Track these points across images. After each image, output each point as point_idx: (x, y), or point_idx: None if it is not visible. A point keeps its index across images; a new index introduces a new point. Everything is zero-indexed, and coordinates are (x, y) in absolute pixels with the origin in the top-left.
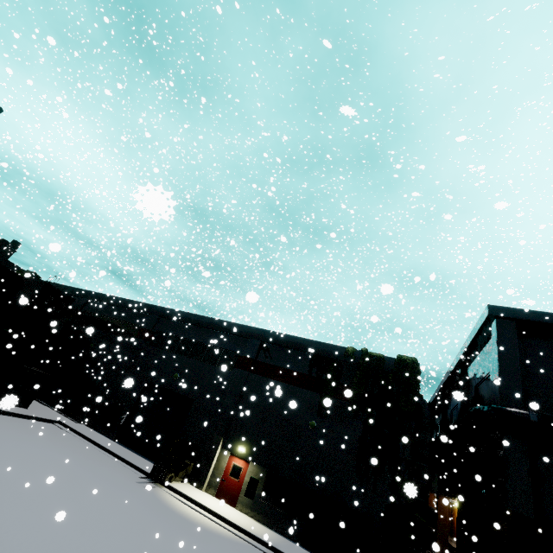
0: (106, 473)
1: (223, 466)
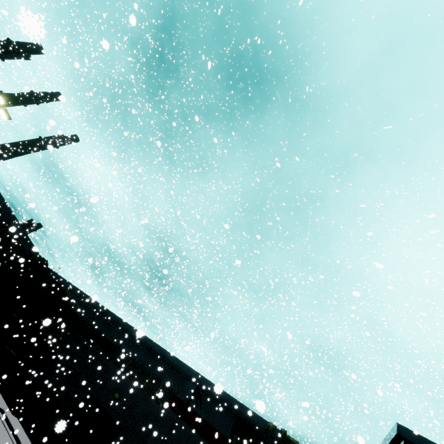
0: None
1: None
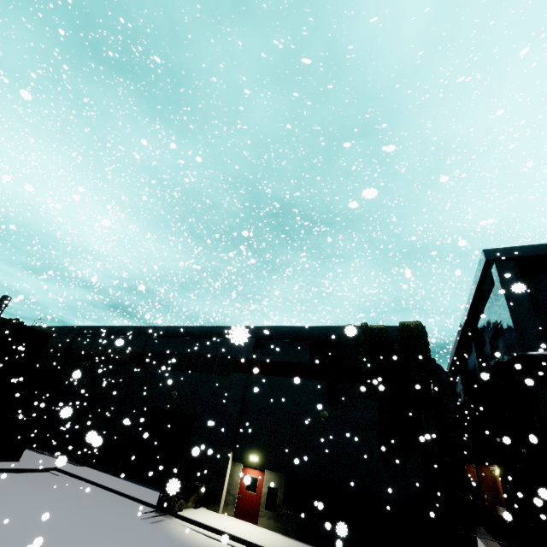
0: (104, 516)
1: (237, 481)
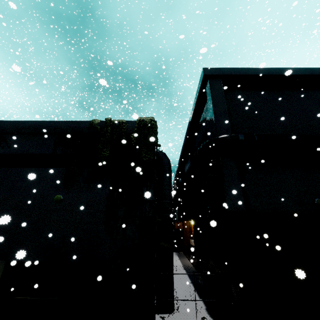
0: None
1: None
